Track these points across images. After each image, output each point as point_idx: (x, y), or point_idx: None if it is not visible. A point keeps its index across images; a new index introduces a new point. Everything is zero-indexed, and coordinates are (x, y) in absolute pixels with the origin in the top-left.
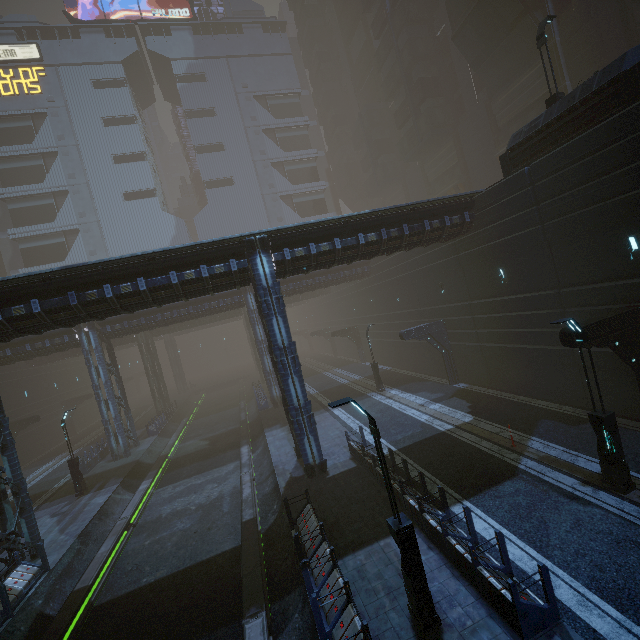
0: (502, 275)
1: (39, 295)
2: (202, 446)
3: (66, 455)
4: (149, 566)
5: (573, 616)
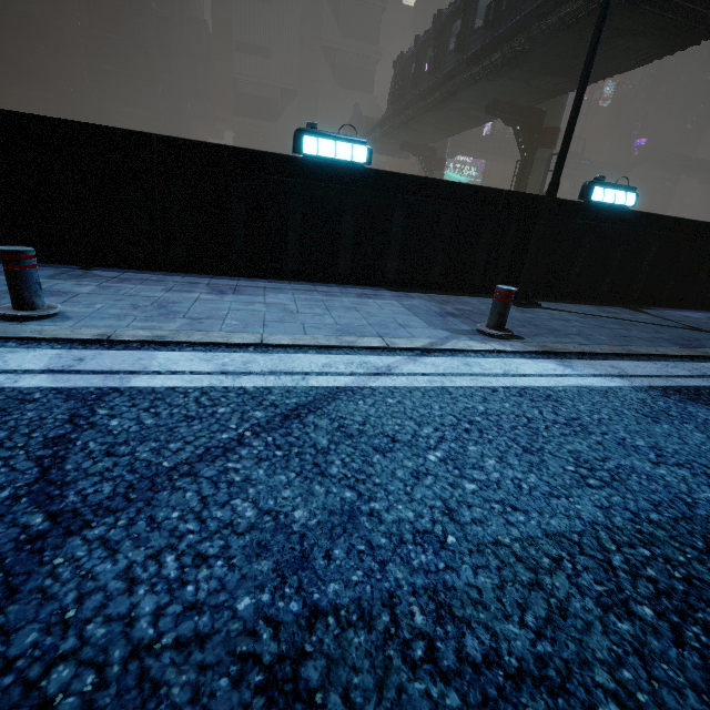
0: None
1: None
2: None
3: None
4: None
5: None
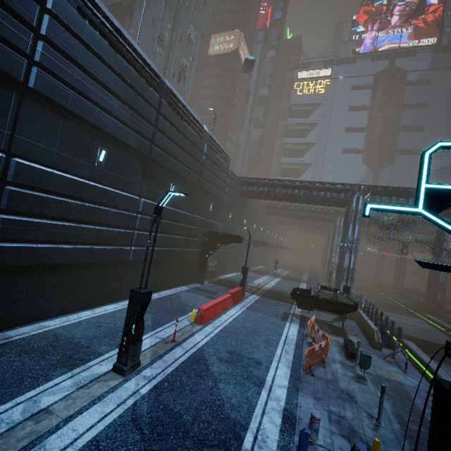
0: None
1: (412, 197)
2: (375, 302)
3: (285, 270)
4: (408, 332)
5: None
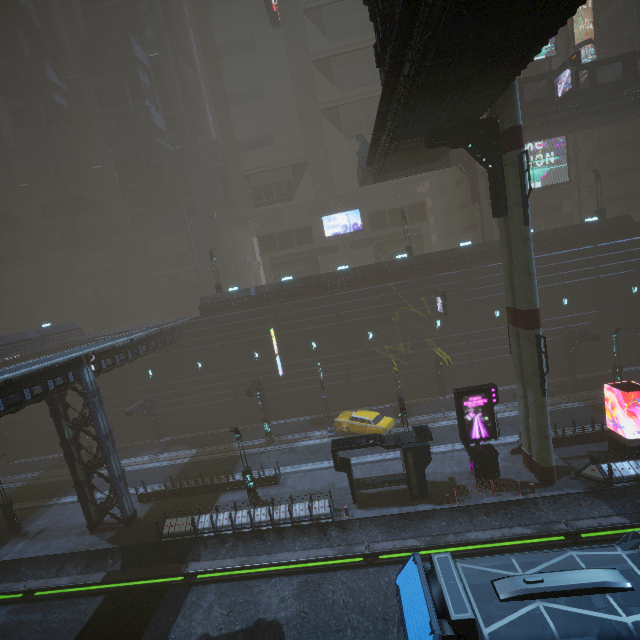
0: (200, 365)
1: None
2: None
3: None
4: None
5: (283, 473)
